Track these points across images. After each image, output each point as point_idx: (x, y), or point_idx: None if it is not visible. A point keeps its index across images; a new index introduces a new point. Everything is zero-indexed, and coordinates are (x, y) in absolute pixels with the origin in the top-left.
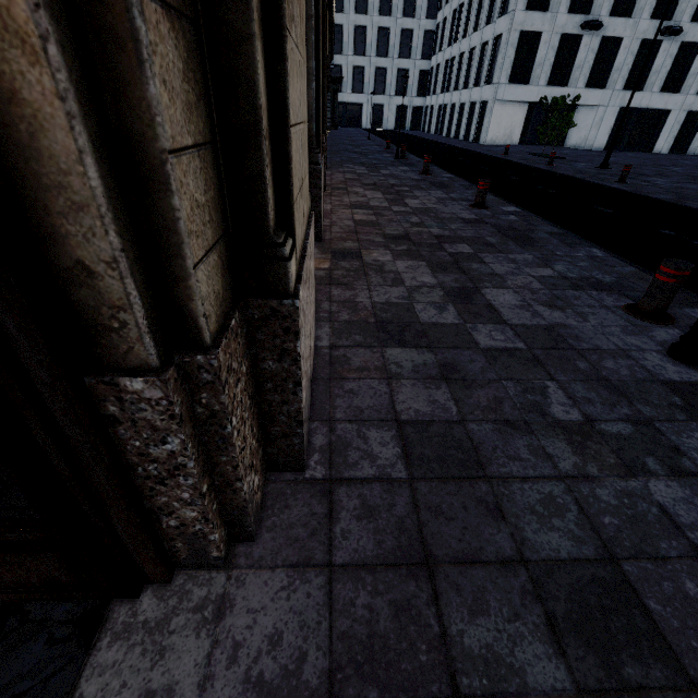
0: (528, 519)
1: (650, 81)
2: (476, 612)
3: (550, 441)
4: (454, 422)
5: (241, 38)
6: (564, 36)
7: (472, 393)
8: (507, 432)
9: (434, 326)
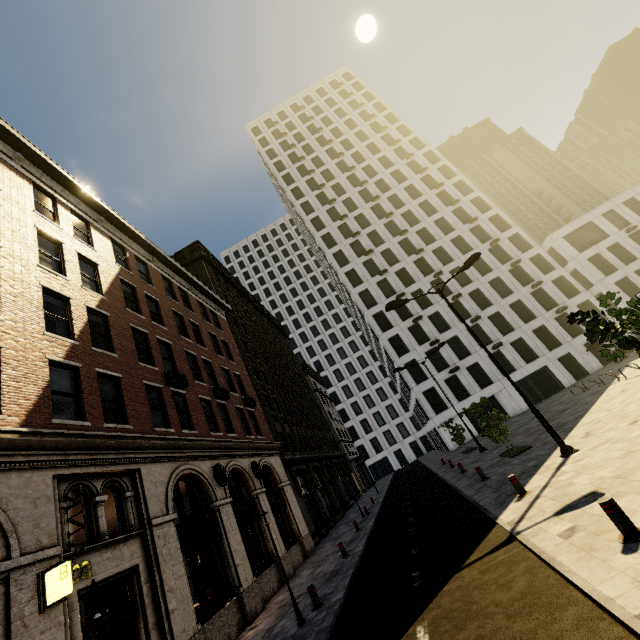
0: None
1: (514, 364)
2: None
3: None
4: None
5: (164, 623)
6: (446, 380)
7: None
8: None
9: None
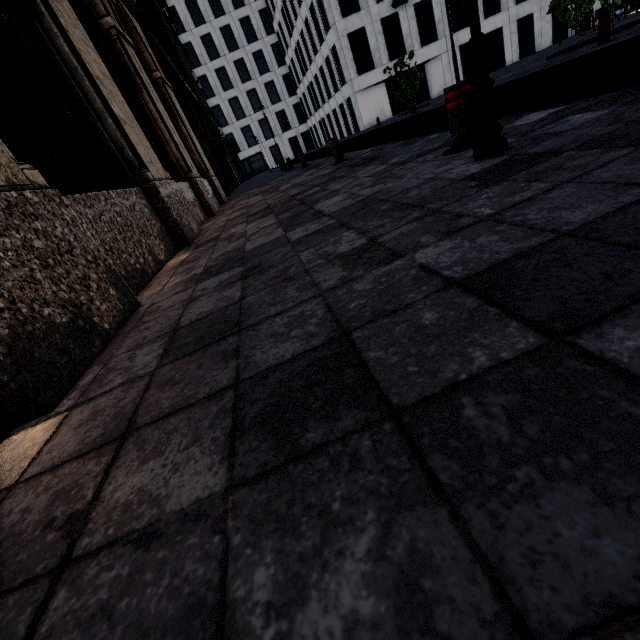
0: (263, 344)
1: None
2: (148, 458)
3: (323, 272)
4: (231, 304)
5: None
6: (383, 20)
7: (264, 275)
8: (282, 286)
9: (255, 248)
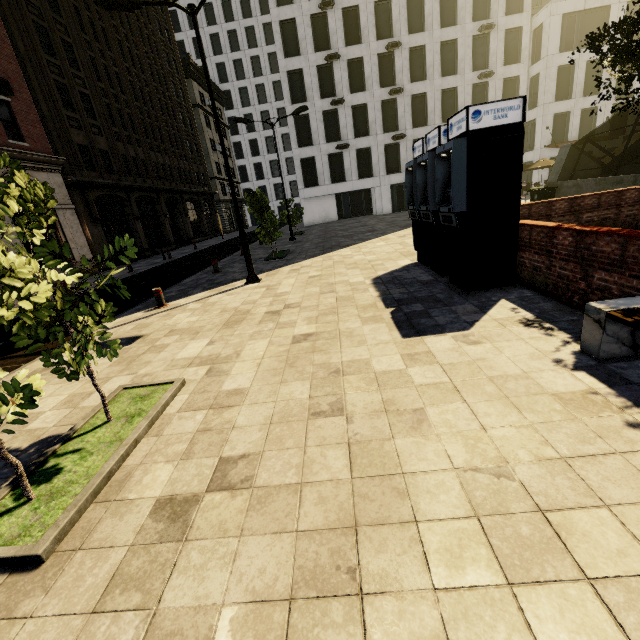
0: None
1: (403, 165)
2: None
3: None
4: None
5: None
6: (331, 155)
7: None
8: None
9: None
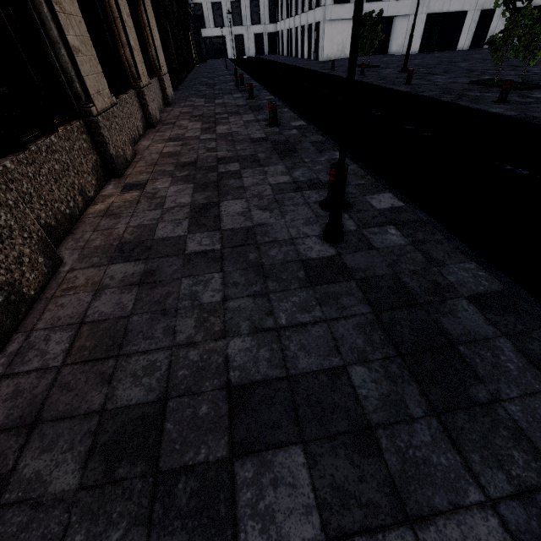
0: (126, 381)
1: None
2: (45, 451)
3: (184, 320)
4: (123, 317)
5: None
6: None
7: (153, 292)
8: (157, 319)
9: (162, 241)
